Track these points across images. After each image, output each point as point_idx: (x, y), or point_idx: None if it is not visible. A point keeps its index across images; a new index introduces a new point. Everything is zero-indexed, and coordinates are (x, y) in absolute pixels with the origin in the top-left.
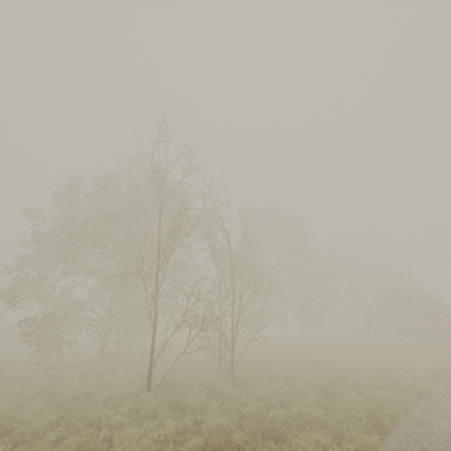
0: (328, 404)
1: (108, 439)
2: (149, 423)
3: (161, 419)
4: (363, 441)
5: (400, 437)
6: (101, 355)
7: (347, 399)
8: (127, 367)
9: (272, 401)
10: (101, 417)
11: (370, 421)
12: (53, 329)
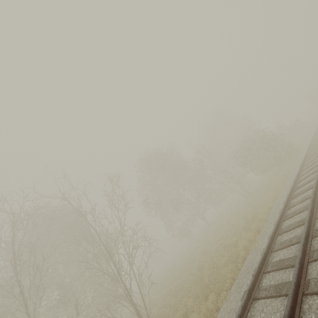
0: None
1: None
2: None
3: None
4: None
5: None
6: None
7: None
8: None
9: None
10: None
11: None
12: None
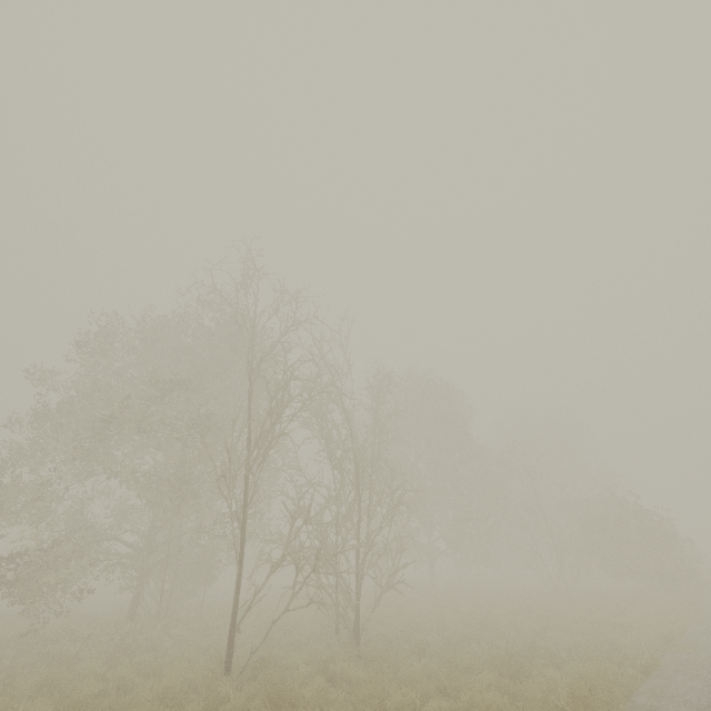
0: (513, 687)
1: None
2: None
3: None
4: None
5: None
6: (130, 618)
7: (540, 680)
8: (180, 638)
9: (427, 687)
10: None
11: None
12: (55, 572)
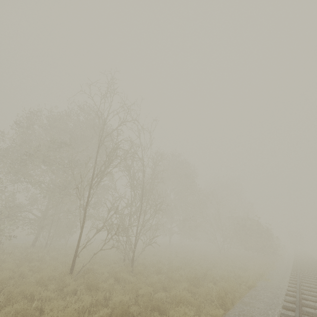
0: (194, 290)
1: (39, 308)
2: (70, 298)
3: (79, 296)
4: (214, 313)
5: (236, 312)
6: (32, 246)
7: (206, 287)
8: (53, 257)
9: (158, 286)
10: (33, 292)
11: (219, 302)
12: None
